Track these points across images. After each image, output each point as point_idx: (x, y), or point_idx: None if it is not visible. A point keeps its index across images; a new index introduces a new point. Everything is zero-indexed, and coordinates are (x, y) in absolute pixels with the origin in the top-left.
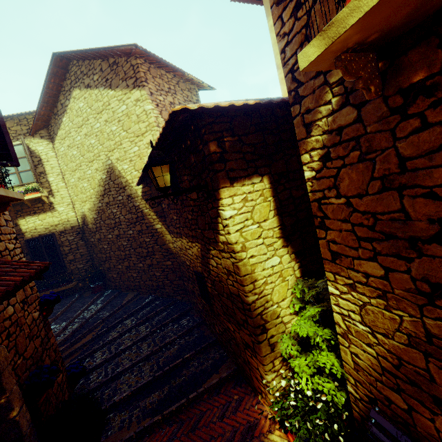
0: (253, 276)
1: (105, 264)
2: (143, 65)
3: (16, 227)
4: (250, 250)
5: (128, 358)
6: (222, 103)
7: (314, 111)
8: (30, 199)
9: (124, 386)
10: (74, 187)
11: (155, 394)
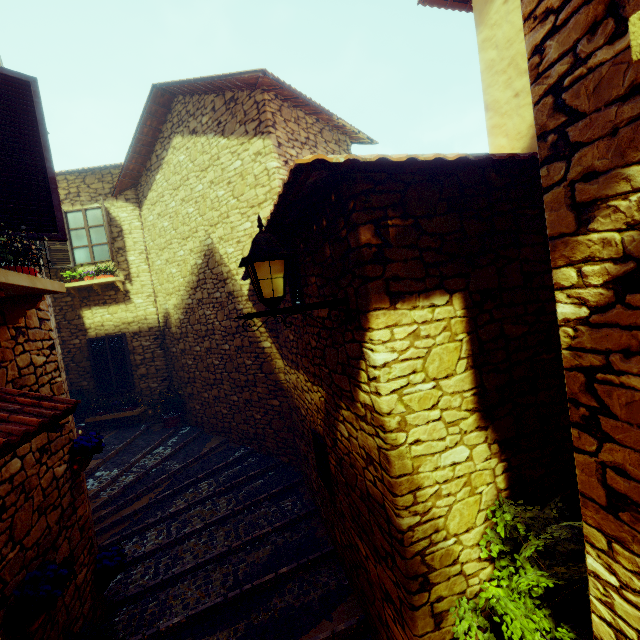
0: (415, 479)
1: (186, 388)
2: (273, 103)
3: (79, 320)
4: (414, 429)
5: (192, 552)
6: (392, 155)
7: (608, 176)
8: (101, 283)
9: (178, 603)
10: (159, 272)
11: (223, 632)
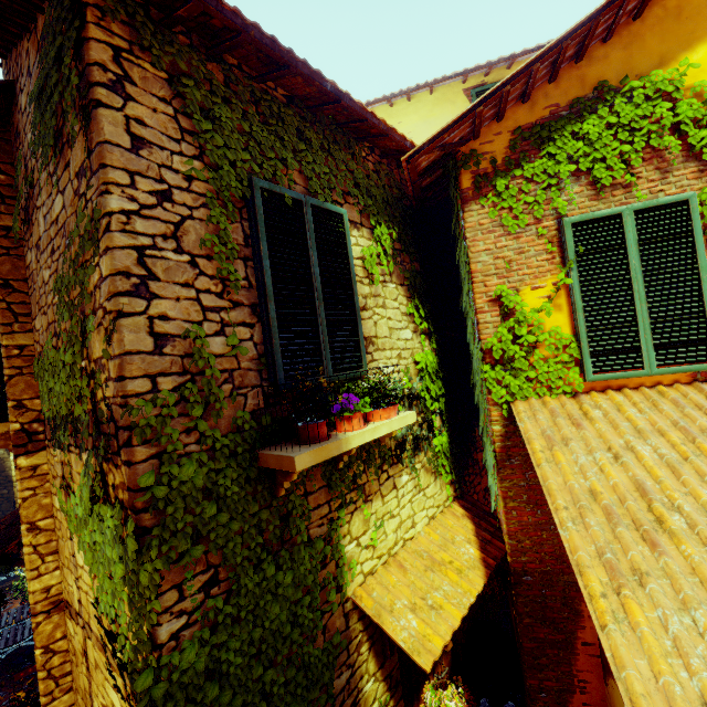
0: None
1: None
2: None
3: None
4: None
5: None
6: None
7: None
8: None
9: None
10: None
11: None
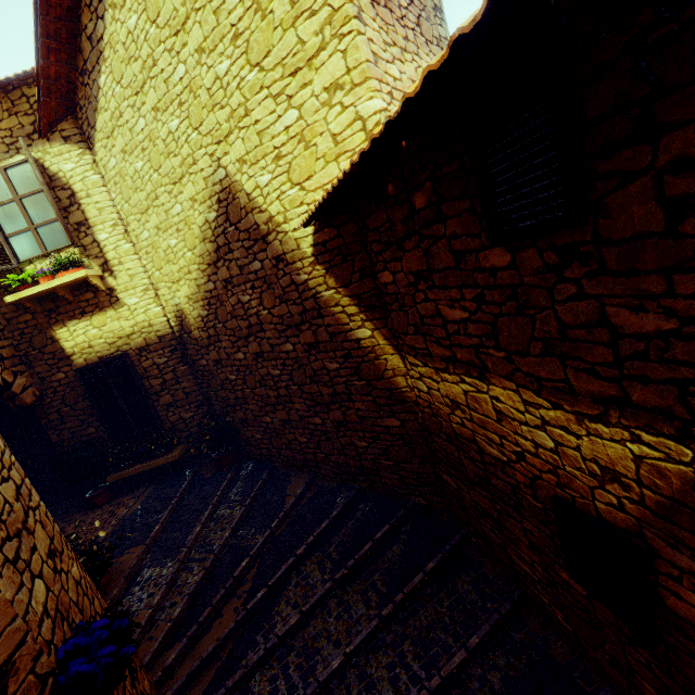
0: None
1: (235, 412)
2: None
3: (54, 345)
4: None
5: None
6: None
7: None
8: (67, 284)
9: None
10: (150, 250)
11: None
